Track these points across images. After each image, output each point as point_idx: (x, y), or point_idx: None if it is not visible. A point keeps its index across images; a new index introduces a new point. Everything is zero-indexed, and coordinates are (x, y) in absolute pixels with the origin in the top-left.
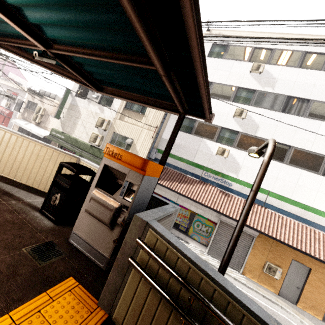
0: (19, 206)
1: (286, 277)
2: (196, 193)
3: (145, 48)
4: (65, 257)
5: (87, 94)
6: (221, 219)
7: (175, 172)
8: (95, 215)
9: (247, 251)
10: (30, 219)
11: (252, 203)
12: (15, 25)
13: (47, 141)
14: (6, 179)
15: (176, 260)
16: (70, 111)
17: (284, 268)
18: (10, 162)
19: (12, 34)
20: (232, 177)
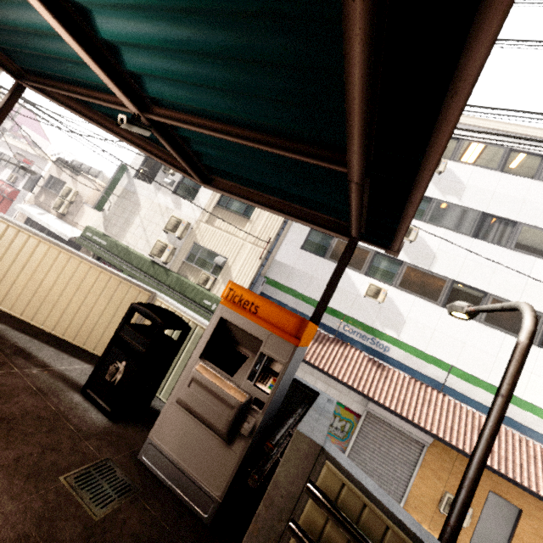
0: (44, 379)
1: (478, 523)
2: (329, 359)
3: (349, 142)
4: (137, 496)
5: (154, 176)
6: (369, 408)
7: None
8: (199, 413)
9: (412, 470)
10: (67, 409)
11: (501, 420)
12: (102, 71)
13: (74, 246)
14: (17, 320)
15: (384, 533)
16: (122, 201)
17: (476, 506)
18: (30, 290)
19: (78, 80)
20: (391, 336)
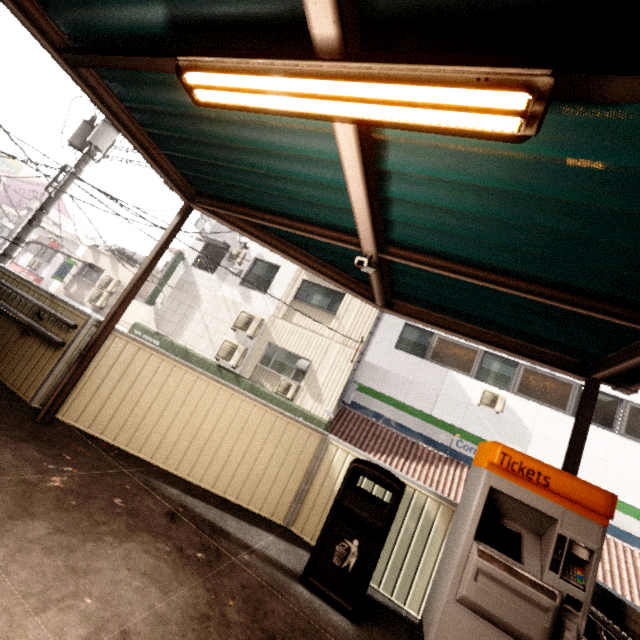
0: (261, 568)
1: None
2: (446, 485)
3: None
4: None
5: (216, 265)
6: None
7: (395, 435)
8: (500, 618)
9: None
10: (310, 612)
11: None
12: (372, 223)
13: None
14: (175, 477)
15: None
16: (178, 293)
17: None
18: (186, 437)
19: (277, 209)
20: None
